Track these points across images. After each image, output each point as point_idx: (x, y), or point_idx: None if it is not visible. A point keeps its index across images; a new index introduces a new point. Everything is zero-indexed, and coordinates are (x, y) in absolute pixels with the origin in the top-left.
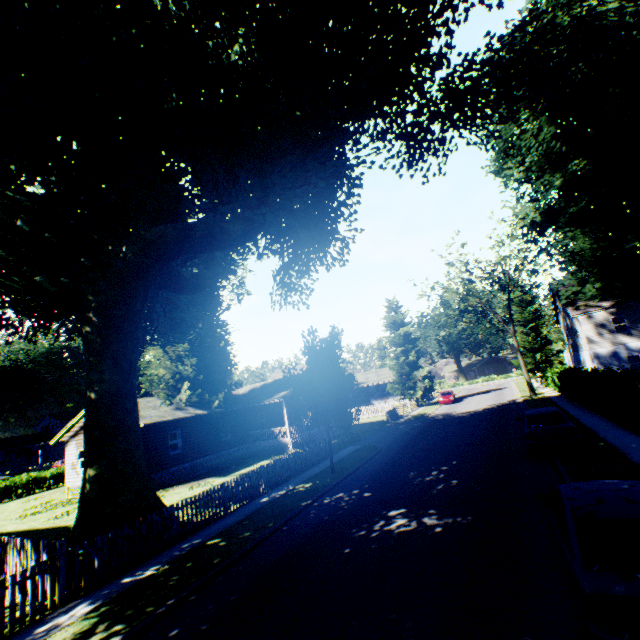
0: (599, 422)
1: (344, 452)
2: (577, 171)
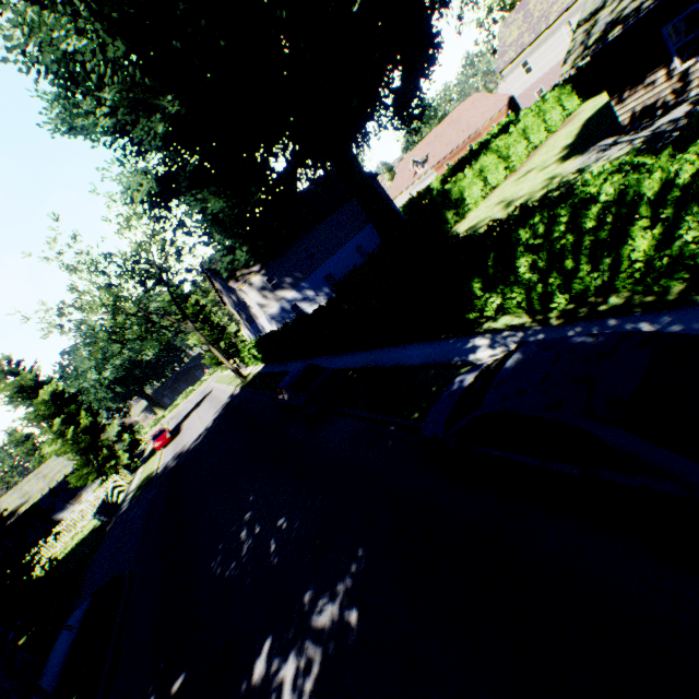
0: (324, 361)
1: (64, 642)
2: (175, 116)
